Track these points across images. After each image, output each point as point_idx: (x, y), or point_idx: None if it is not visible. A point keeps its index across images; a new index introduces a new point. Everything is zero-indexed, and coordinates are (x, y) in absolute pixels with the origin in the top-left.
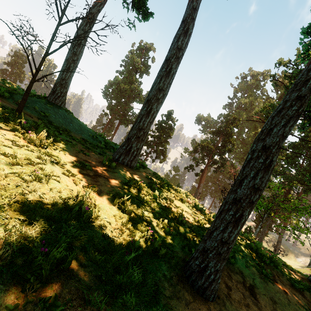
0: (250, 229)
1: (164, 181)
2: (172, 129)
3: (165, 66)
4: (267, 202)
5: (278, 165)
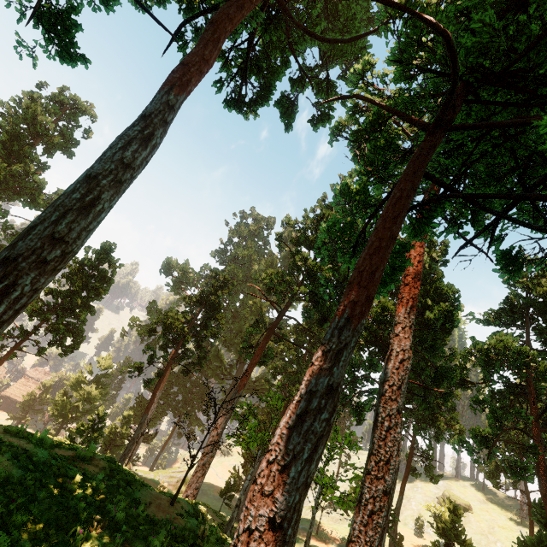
0: (236, 480)
1: (27, 480)
2: (107, 280)
3: (82, 188)
4: (263, 417)
5: (278, 358)
